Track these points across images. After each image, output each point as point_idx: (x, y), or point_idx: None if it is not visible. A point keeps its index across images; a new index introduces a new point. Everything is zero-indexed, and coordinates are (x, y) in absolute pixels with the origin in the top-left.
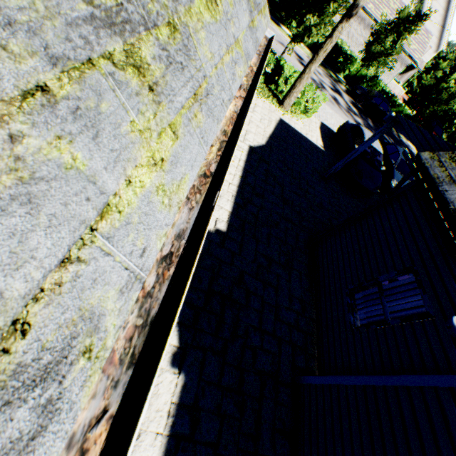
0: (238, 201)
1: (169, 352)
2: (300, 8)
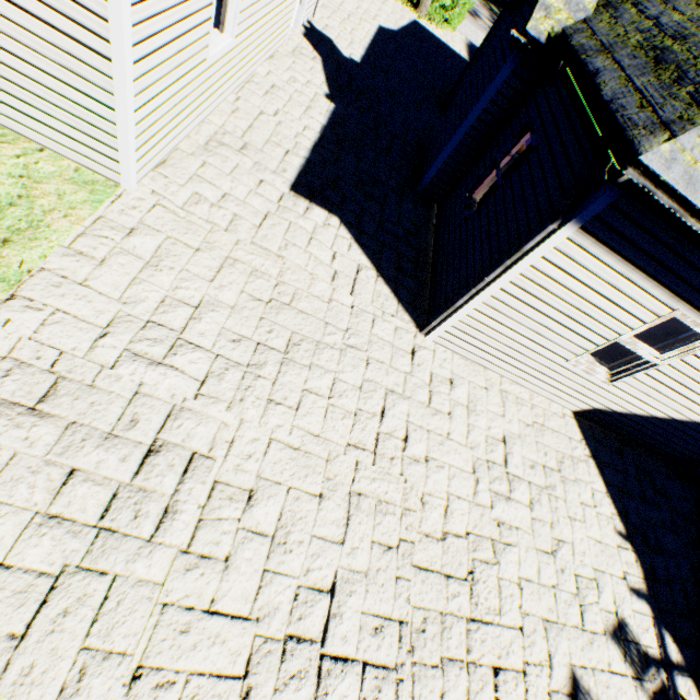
0: (369, 54)
1: (324, 93)
2: None
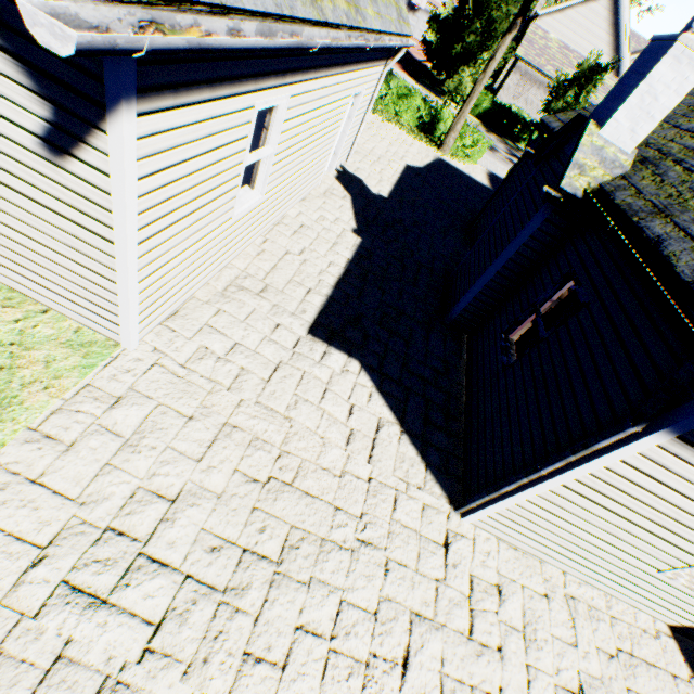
0: (397, 189)
1: (351, 228)
2: (454, 63)
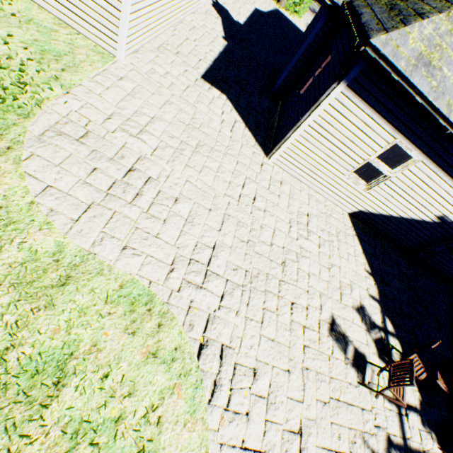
0: (249, 21)
1: (221, 36)
2: None
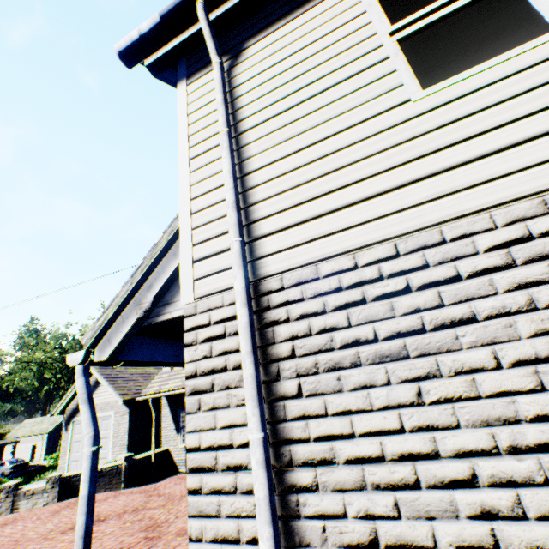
0: None
1: None
2: None
